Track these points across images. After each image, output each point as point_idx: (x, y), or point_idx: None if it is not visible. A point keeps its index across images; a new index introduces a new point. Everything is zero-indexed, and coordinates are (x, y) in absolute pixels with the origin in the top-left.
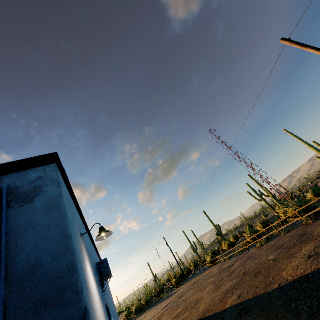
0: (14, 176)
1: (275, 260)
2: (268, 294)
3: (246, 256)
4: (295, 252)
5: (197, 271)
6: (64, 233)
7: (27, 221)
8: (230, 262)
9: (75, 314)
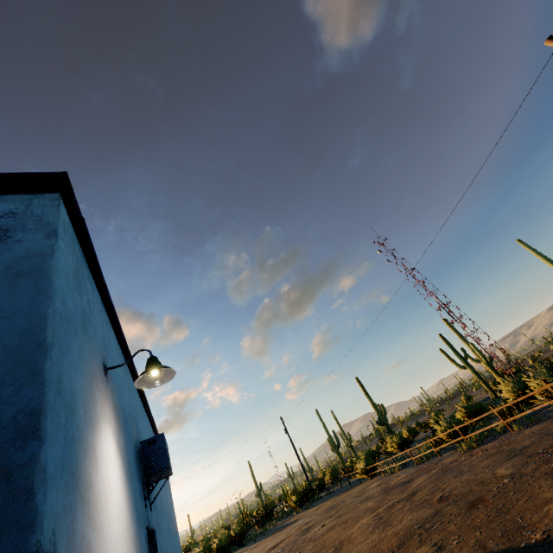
0: None
1: (515, 477)
2: (518, 552)
3: (438, 466)
4: None
5: (336, 486)
6: (35, 333)
7: None
8: (404, 475)
9: None
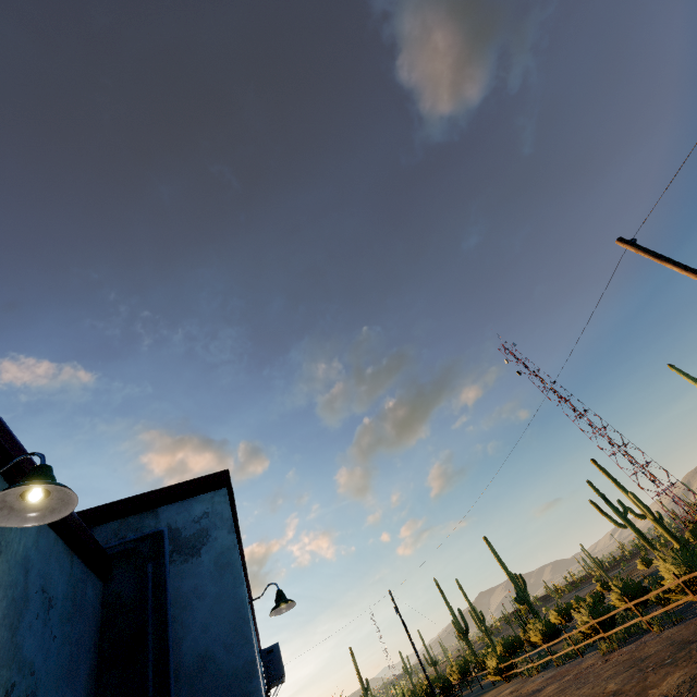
0: (174, 509)
1: (615, 694)
2: None
3: (574, 672)
4: (652, 684)
5: (465, 690)
6: (240, 611)
7: (193, 586)
8: (539, 681)
9: None
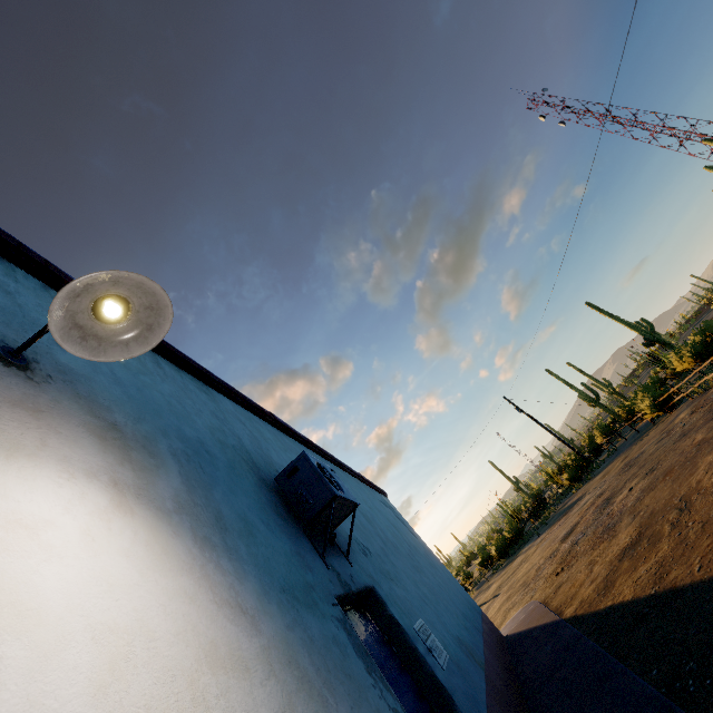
0: None
1: None
2: None
3: None
4: None
5: (616, 443)
6: None
7: None
8: None
9: None
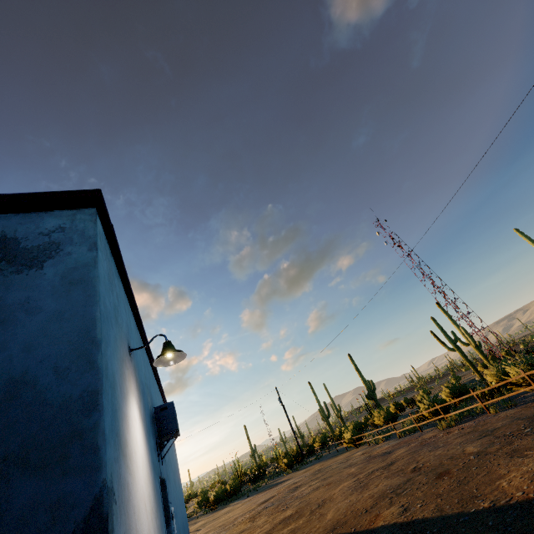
0: (16, 220)
1: (480, 455)
2: (467, 516)
3: (418, 441)
4: (524, 447)
5: (324, 452)
6: (88, 332)
7: (22, 299)
8: (387, 446)
9: (80, 492)
